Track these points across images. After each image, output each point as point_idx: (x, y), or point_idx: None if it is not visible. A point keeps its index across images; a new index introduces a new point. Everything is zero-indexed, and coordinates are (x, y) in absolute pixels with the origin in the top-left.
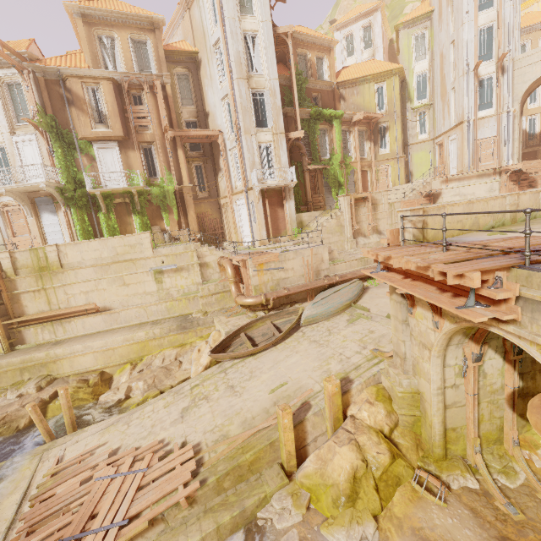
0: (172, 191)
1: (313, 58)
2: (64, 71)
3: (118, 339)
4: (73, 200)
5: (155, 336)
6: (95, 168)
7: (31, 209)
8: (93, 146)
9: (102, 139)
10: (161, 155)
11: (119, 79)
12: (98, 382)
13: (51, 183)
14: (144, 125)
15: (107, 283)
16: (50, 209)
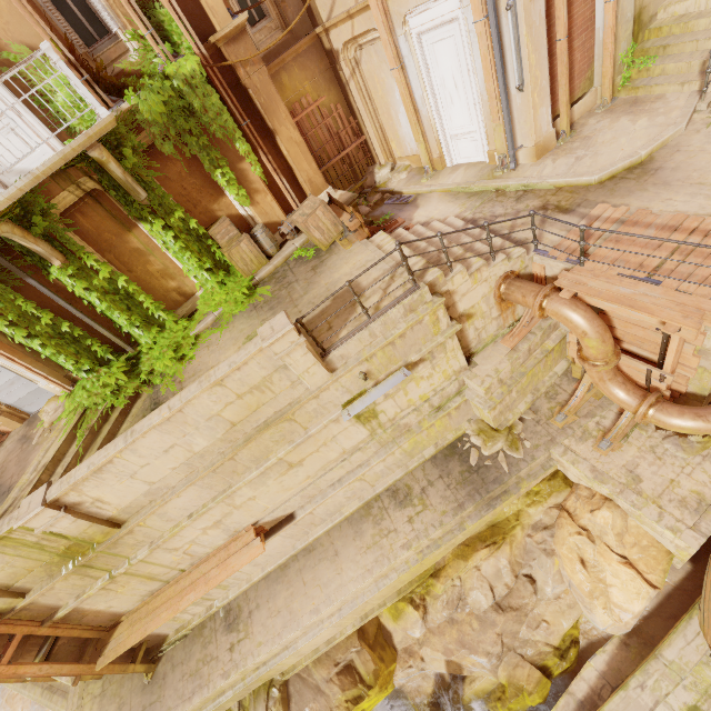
0: (199, 78)
1: None
2: None
3: (364, 585)
4: None
5: (433, 541)
6: None
7: None
8: None
9: None
10: None
11: None
12: (376, 666)
13: None
14: None
15: (250, 487)
16: None
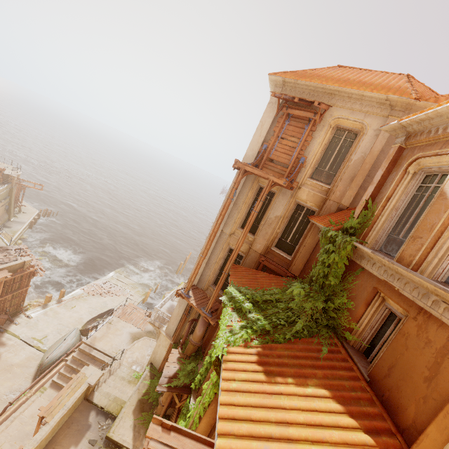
0: None
1: None
2: None
3: None
4: None
5: None
6: None
7: None
8: None
9: None
10: None
11: None
12: None
13: None
14: None
15: None
16: None
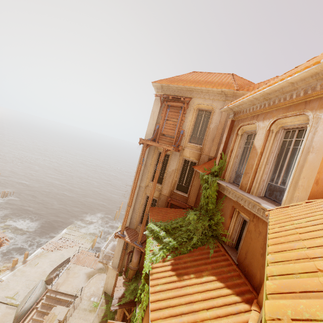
0: None
1: (260, 138)
2: None
3: None
4: None
5: None
6: None
7: None
8: None
9: None
10: None
11: None
12: None
13: None
14: None
15: None
16: None
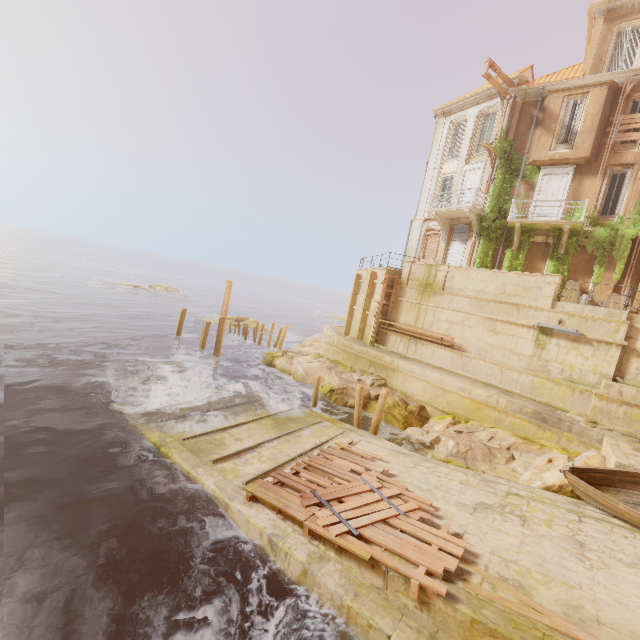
0: (629, 236)
1: None
2: (549, 88)
3: (455, 383)
4: (487, 231)
5: (496, 405)
6: (529, 198)
7: (447, 235)
8: (539, 172)
9: (555, 164)
10: (638, 182)
11: (622, 81)
12: (414, 412)
13: (475, 209)
14: (630, 141)
15: (476, 321)
16: (462, 237)
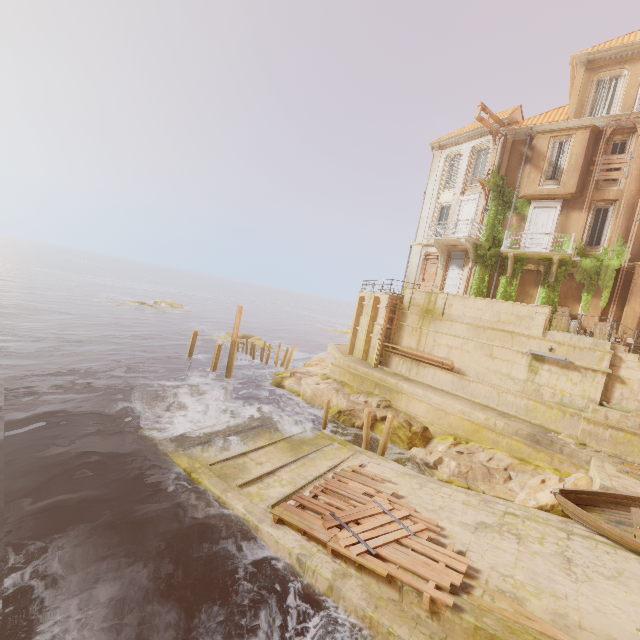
0: (613, 267)
1: None
2: (537, 129)
3: (455, 406)
4: (483, 258)
5: (494, 427)
6: (521, 229)
7: (445, 260)
8: (530, 205)
9: (544, 198)
10: (620, 217)
11: (603, 125)
12: (418, 433)
13: (470, 239)
14: (611, 179)
15: (473, 347)
16: (459, 263)
